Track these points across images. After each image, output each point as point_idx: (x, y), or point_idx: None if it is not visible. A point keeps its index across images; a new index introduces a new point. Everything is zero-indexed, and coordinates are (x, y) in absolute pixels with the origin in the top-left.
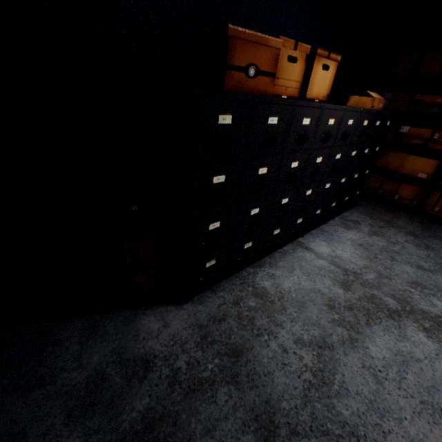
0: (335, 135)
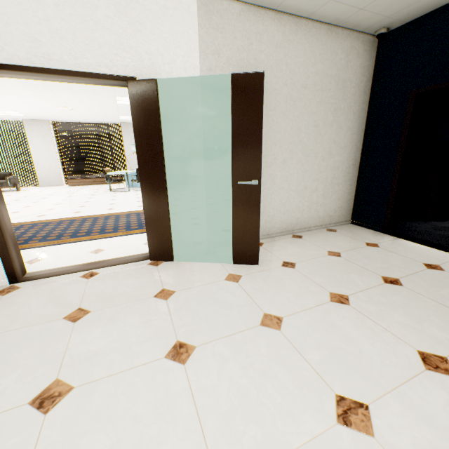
0: None
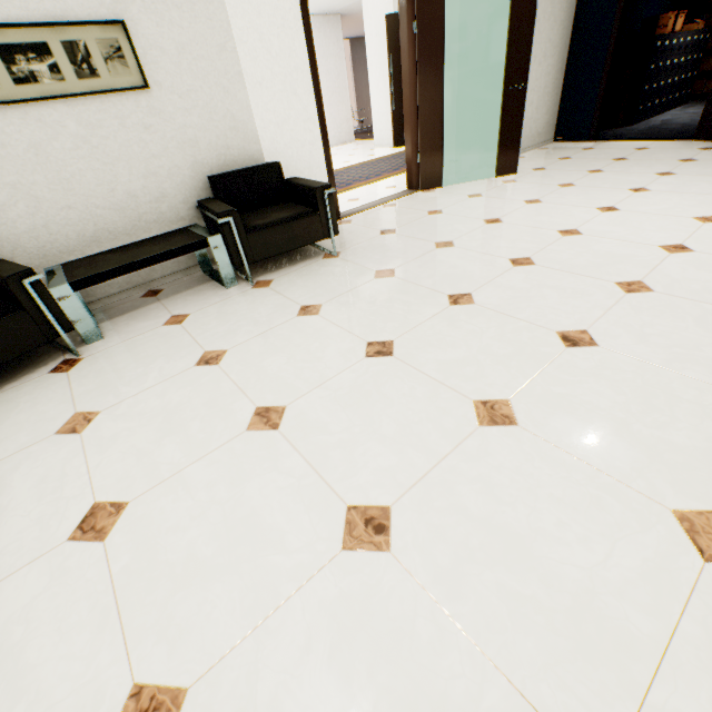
0: (682, 48)
